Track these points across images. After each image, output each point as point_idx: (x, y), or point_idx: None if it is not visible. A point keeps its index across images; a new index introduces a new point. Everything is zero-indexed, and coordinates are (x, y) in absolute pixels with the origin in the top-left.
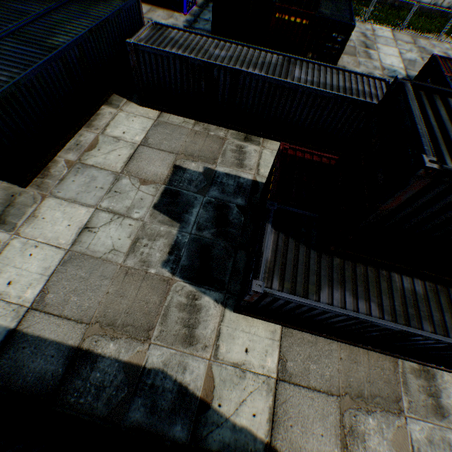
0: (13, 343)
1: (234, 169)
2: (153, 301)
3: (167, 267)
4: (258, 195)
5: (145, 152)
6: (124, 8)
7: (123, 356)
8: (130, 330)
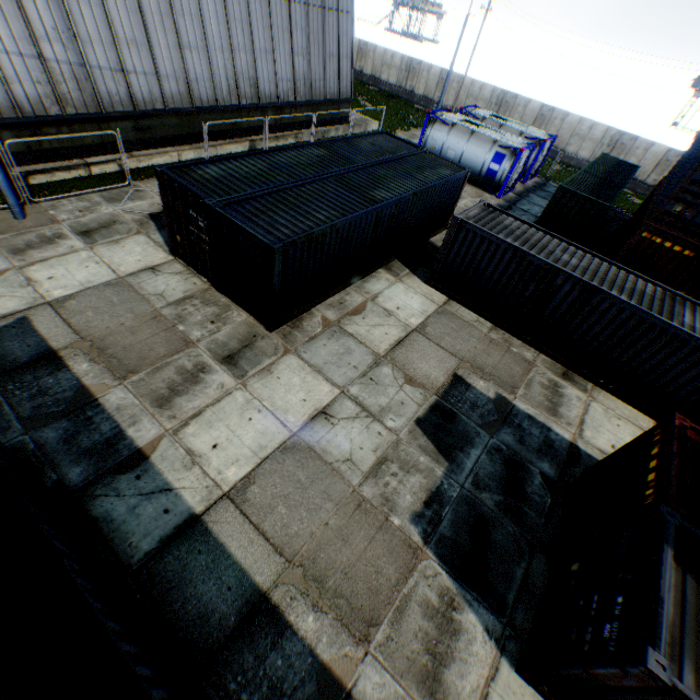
0: (190, 536)
1: (542, 414)
2: (387, 574)
3: (418, 524)
4: (578, 472)
5: (419, 342)
6: (452, 180)
7: (322, 648)
8: (342, 607)
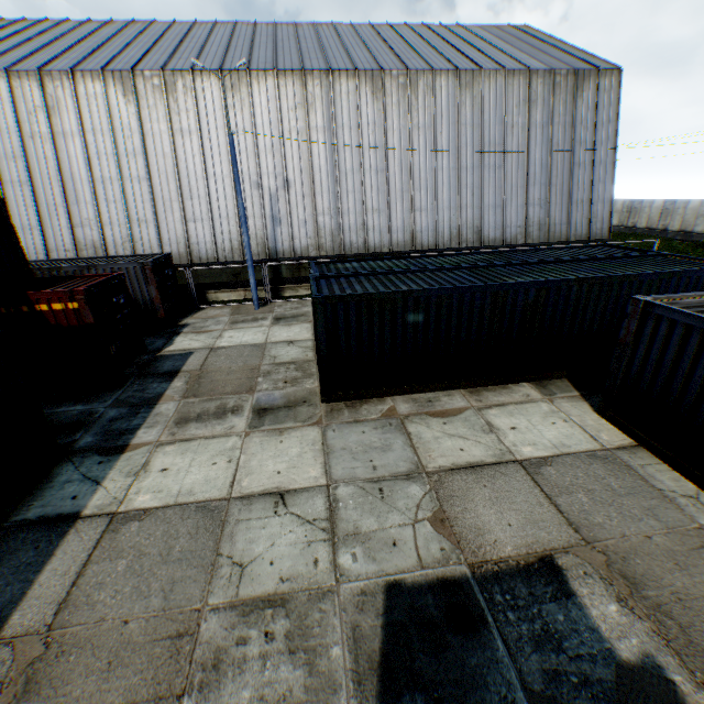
0: (53, 528)
1: None
2: None
3: None
4: None
5: (510, 478)
6: (689, 274)
7: None
8: None
